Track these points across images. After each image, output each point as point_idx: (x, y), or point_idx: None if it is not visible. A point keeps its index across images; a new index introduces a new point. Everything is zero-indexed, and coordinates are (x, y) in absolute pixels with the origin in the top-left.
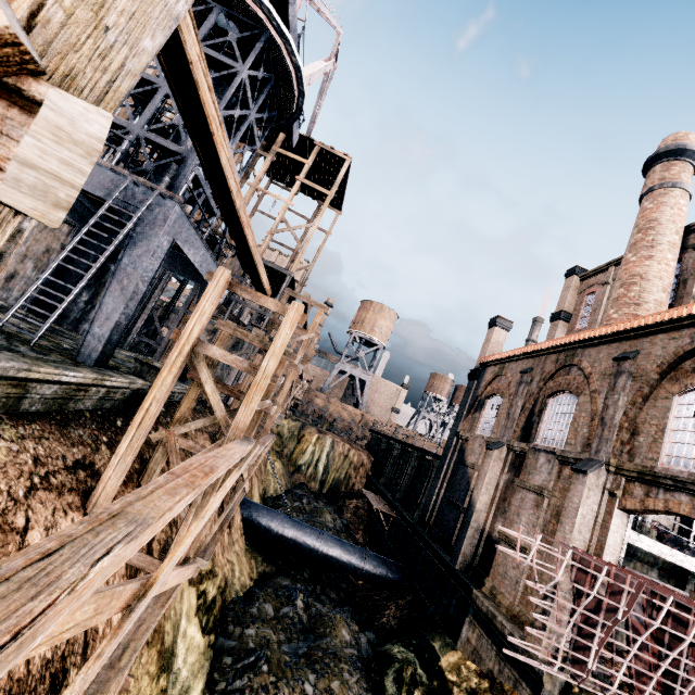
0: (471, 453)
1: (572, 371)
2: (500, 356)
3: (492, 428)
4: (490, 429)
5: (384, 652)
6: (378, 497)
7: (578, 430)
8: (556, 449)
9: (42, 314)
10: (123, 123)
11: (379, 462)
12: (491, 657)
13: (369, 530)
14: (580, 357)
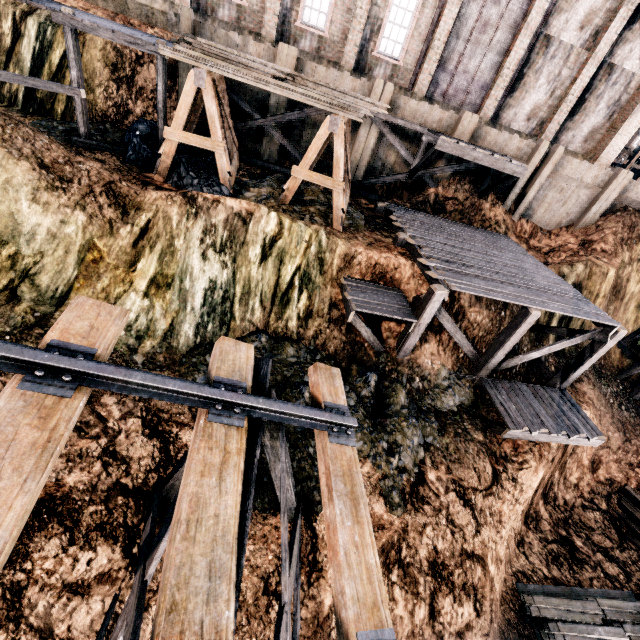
0: None
1: None
2: None
3: None
4: None
5: None
6: None
7: None
8: None
9: None
10: None
11: None
12: None
13: None
14: None
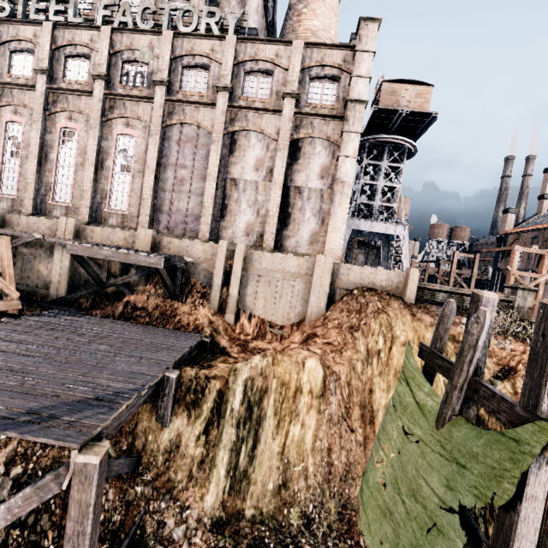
0: None
1: None
2: (516, 231)
3: (519, 263)
4: (518, 264)
5: None
6: None
7: None
8: None
9: None
10: (372, 203)
11: None
12: None
13: None
14: None
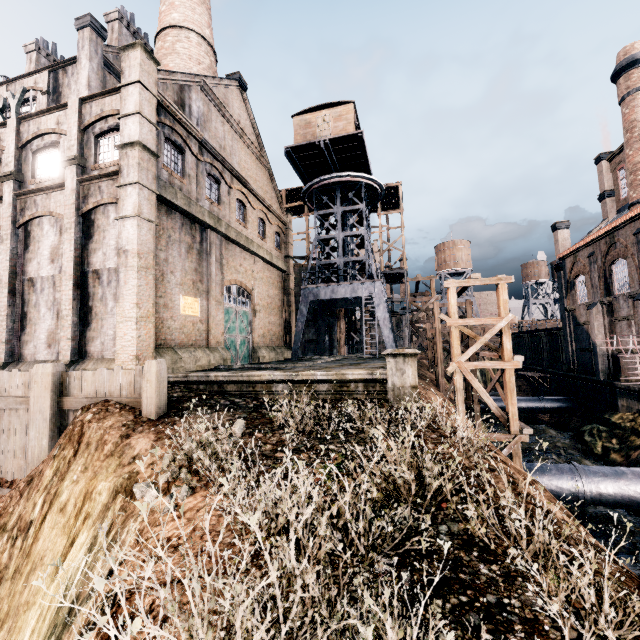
0: (580, 316)
1: (617, 246)
2: (569, 251)
3: (587, 296)
4: (585, 297)
5: (578, 431)
6: (531, 372)
7: (633, 278)
8: (625, 293)
9: (321, 354)
10: (334, 261)
11: (517, 352)
12: (635, 404)
13: (536, 395)
14: (617, 237)
